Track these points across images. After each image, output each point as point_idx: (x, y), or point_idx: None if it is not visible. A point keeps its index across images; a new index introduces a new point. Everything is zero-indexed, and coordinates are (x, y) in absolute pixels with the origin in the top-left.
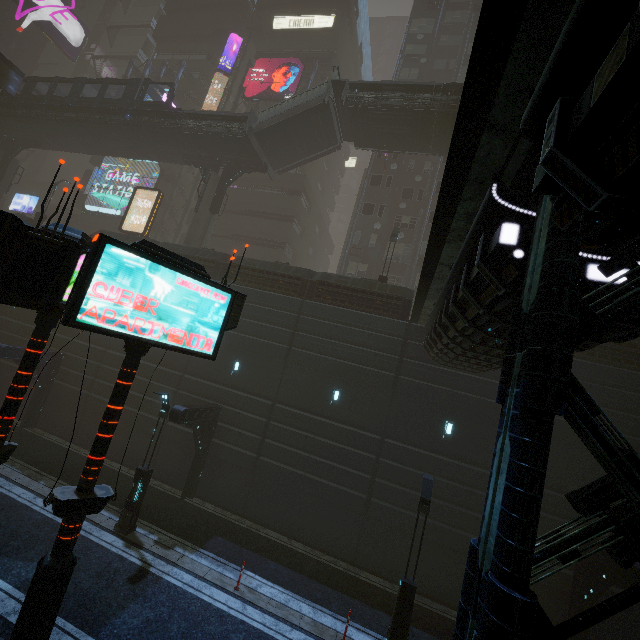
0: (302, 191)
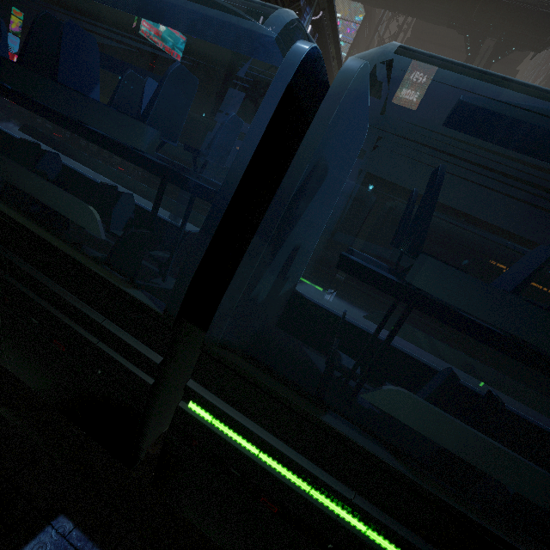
0: (517, 62)
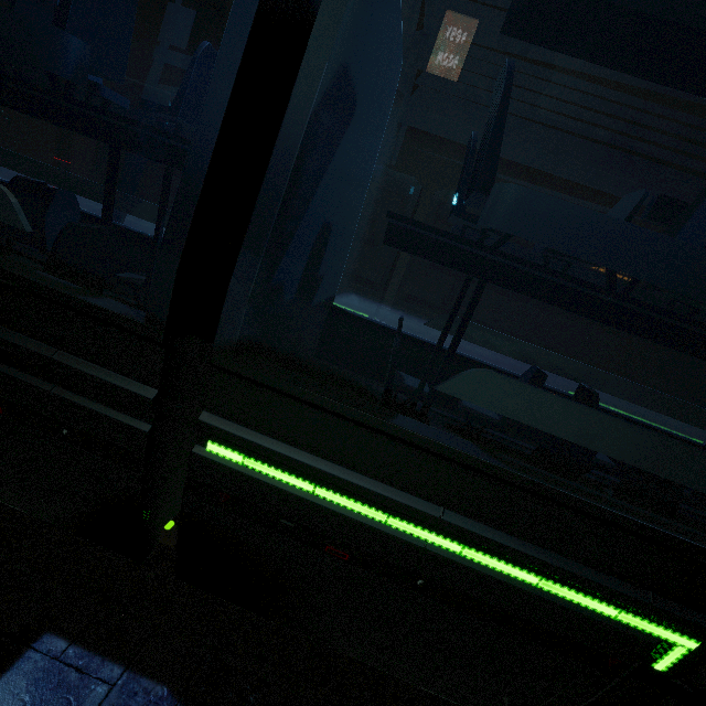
0: None
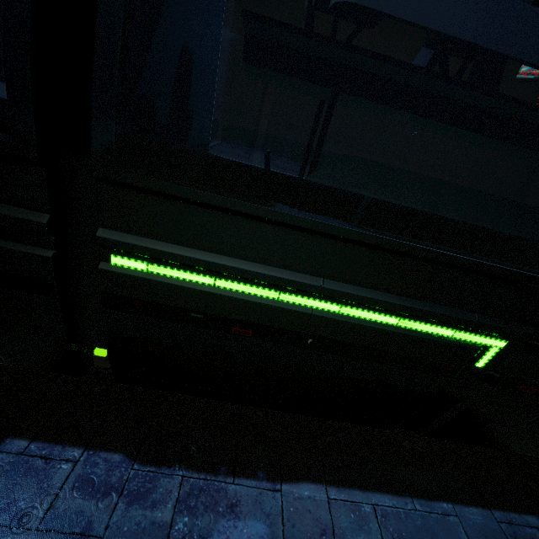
0: None
